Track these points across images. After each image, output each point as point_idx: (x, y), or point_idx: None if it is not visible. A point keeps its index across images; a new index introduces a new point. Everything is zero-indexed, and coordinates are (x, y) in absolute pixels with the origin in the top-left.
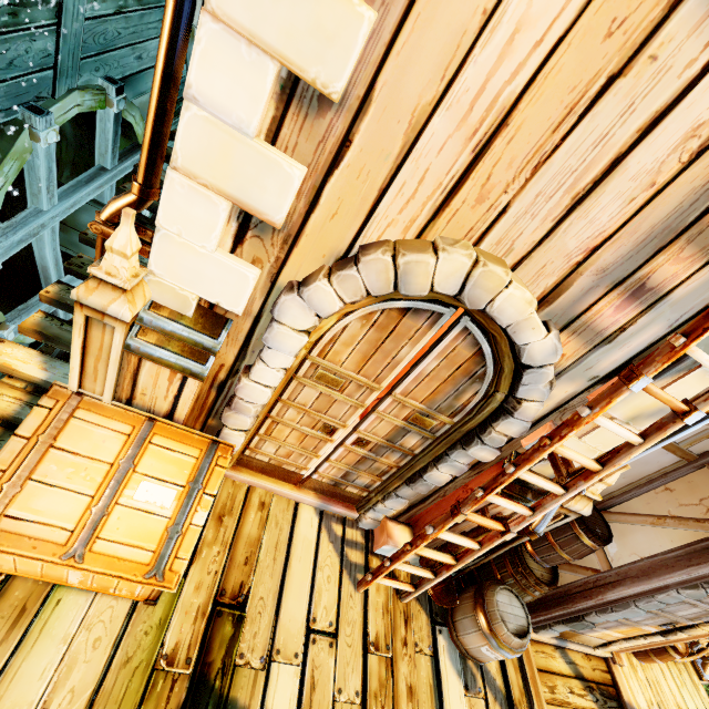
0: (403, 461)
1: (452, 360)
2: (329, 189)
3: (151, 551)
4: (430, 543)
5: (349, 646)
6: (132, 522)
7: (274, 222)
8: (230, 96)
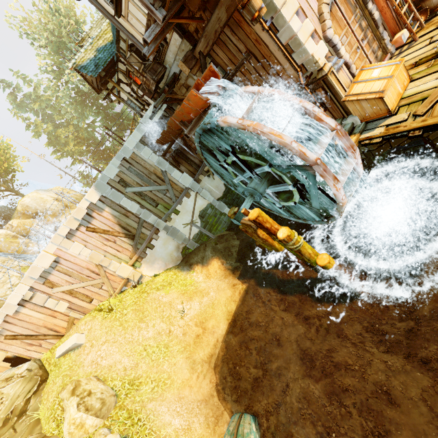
0: (370, 30)
1: (342, 3)
2: (308, 17)
3: (392, 66)
4: (403, 26)
5: (436, 32)
6: (383, 73)
7: (313, 29)
8: (297, 25)
